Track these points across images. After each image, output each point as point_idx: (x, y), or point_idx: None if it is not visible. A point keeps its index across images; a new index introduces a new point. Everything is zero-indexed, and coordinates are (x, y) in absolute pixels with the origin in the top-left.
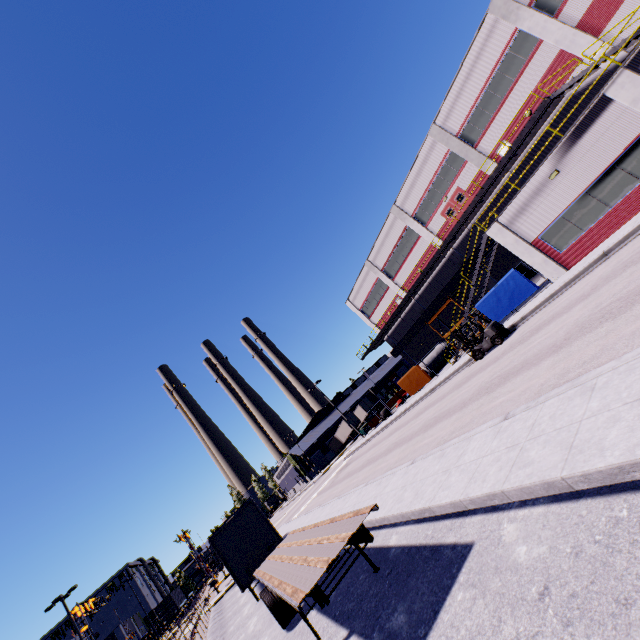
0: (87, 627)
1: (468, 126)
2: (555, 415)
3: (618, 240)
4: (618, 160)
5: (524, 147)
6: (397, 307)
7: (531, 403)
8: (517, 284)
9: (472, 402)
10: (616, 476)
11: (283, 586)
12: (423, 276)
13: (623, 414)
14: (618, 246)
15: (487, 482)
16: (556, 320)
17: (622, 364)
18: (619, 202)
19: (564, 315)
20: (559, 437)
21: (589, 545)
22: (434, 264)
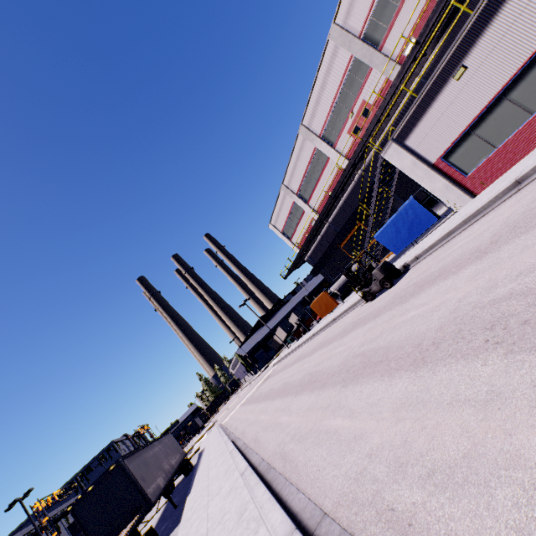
0: (48, 518)
1: (372, 23)
2: None
3: None
4: None
5: (435, 44)
6: (310, 231)
7: None
8: (416, 213)
9: (330, 385)
10: None
11: None
12: (331, 201)
13: None
14: None
15: None
16: (440, 283)
17: None
18: None
19: (450, 279)
20: None
21: None
22: (344, 187)
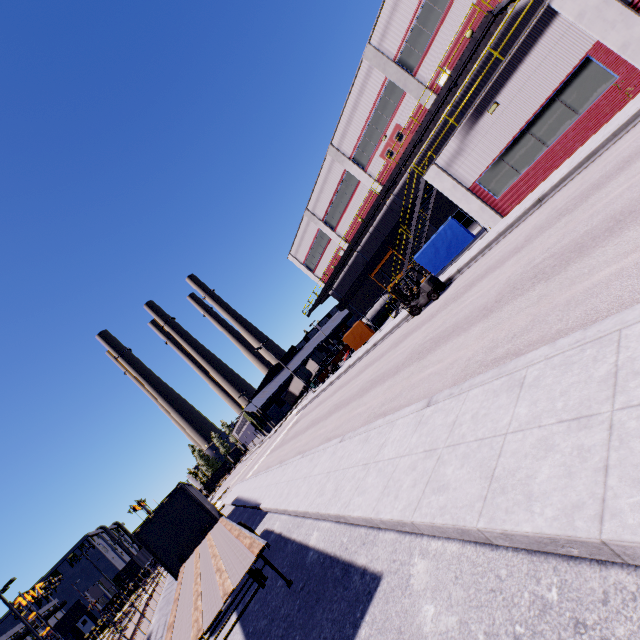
0: (36, 613)
1: (406, 48)
2: (478, 415)
3: (553, 184)
4: (558, 90)
5: (465, 76)
6: (339, 260)
7: (455, 389)
8: (454, 234)
9: (404, 368)
10: (546, 545)
11: (167, 638)
12: (364, 226)
13: (558, 440)
14: (553, 191)
15: (399, 501)
16: (489, 276)
17: (557, 353)
18: (556, 141)
19: (497, 270)
20: (480, 454)
21: (507, 639)
22: (375, 212)
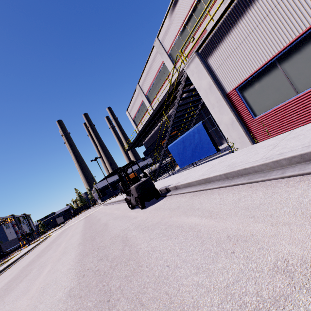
0: None
1: None
2: None
3: None
4: None
5: None
6: (144, 125)
7: None
8: (201, 139)
9: None
10: None
11: None
12: (159, 106)
13: None
14: None
15: None
16: None
17: None
18: None
19: None
20: None
21: None
22: (175, 100)
